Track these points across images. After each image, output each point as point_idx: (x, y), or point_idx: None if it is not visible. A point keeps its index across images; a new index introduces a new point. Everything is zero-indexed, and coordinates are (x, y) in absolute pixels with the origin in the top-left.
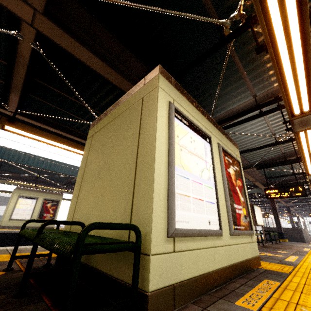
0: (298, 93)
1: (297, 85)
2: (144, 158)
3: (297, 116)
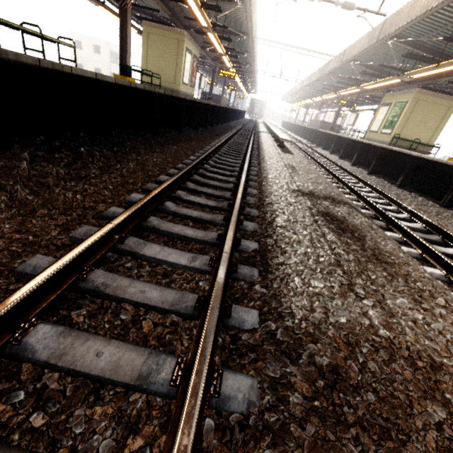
0: None
1: None
2: (439, 129)
3: None
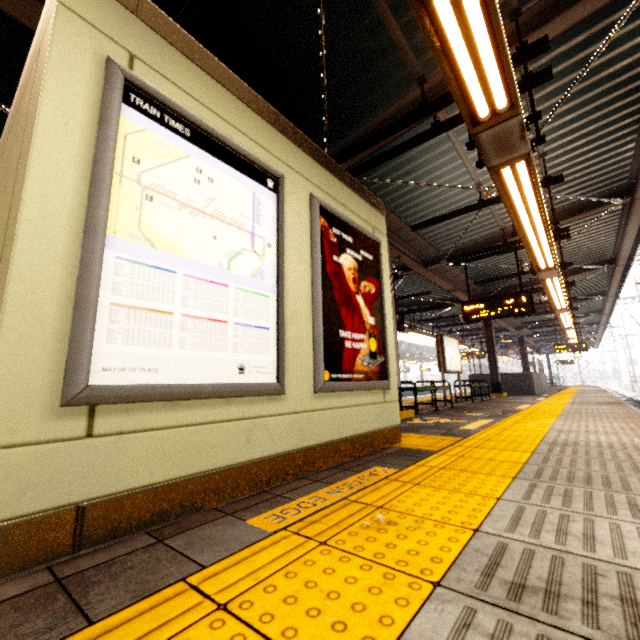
0: (477, 53)
1: (469, 27)
2: (12, 215)
3: (484, 124)
